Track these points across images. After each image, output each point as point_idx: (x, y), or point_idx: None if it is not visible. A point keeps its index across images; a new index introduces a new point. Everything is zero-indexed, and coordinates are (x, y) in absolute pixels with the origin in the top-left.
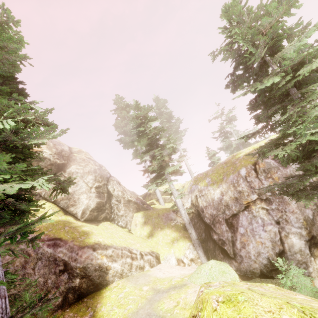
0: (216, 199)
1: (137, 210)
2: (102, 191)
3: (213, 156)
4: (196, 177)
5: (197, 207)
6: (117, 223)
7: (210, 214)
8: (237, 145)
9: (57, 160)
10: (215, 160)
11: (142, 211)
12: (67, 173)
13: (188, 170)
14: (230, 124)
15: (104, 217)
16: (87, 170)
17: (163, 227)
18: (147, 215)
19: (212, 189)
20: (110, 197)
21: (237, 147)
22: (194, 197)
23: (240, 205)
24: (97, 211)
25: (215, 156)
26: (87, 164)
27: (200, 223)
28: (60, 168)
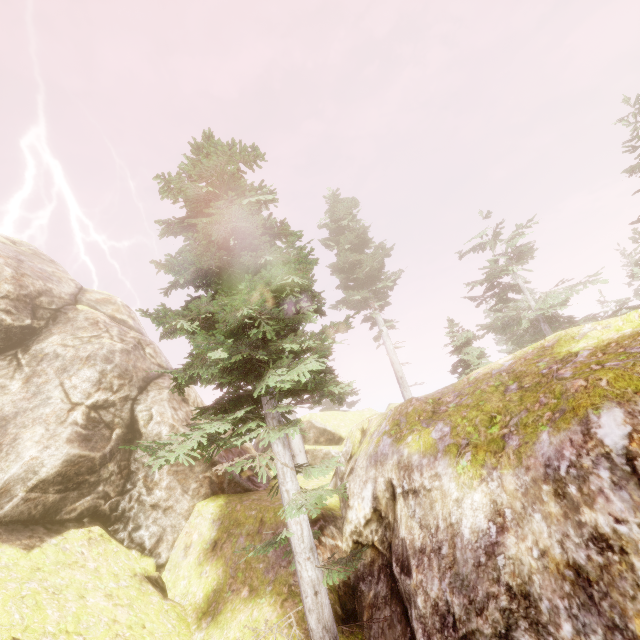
0: (470, 538)
1: (213, 491)
2: (111, 420)
3: (465, 345)
4: (402, 408)
5: (389, 530)
6: (129, 533)
7: (438, 606)
8: (534, 322)
9: (4, 315)
10: (472, 358)
11: (224, 496)
12: (30, 354)
13: (396, 376)
14: (513, 276)
15: (87, 511)
16: (87, 351)
17: (259, 586)
18: (230, 516)
19: (455, 475)
20: (132, 440)
21: (533, 328)
22: (385, 485)
23: (613, 636)
24: (59, 490)
25: (471, 347)
26: (97, 336)
27: (395, 618)
28: (14, 338)
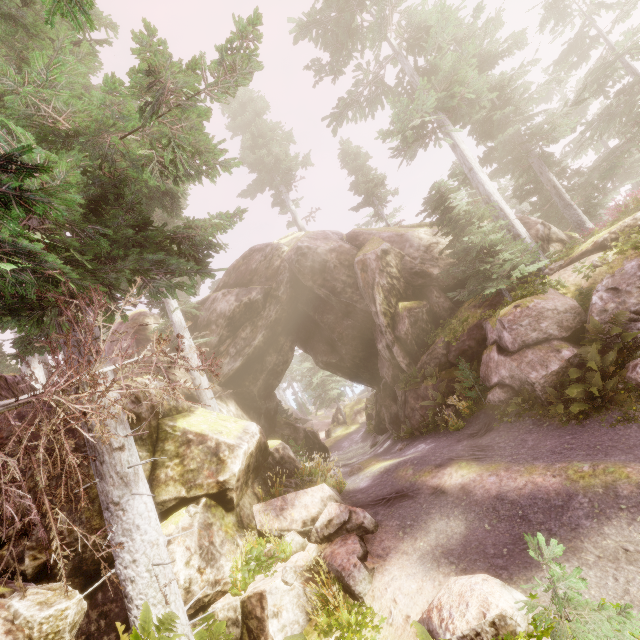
0: None
1: None
2: None
3: None
4: None
5: None
6: None
7: None
8: None
9: None
10: None
11: None
12: None
13: None
14: None
15: None
16: None
17: None
18: None
19: None
20: None
21: None
22: None
23: None
24: None
25: None
26: None
27: None
28: None
